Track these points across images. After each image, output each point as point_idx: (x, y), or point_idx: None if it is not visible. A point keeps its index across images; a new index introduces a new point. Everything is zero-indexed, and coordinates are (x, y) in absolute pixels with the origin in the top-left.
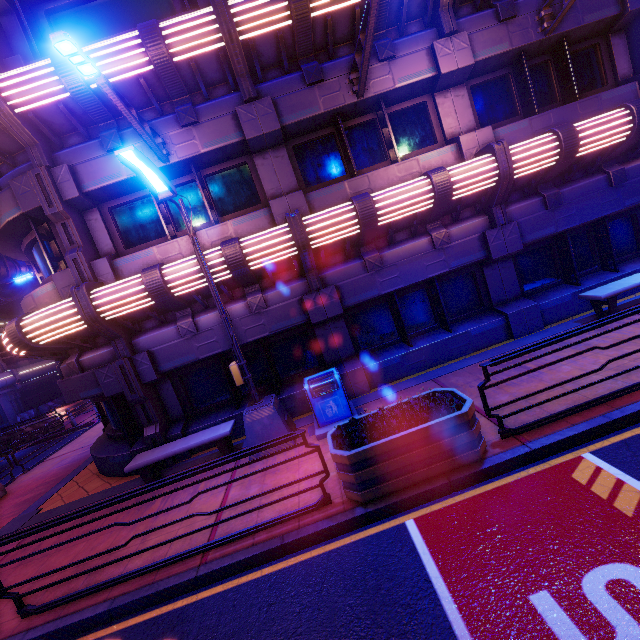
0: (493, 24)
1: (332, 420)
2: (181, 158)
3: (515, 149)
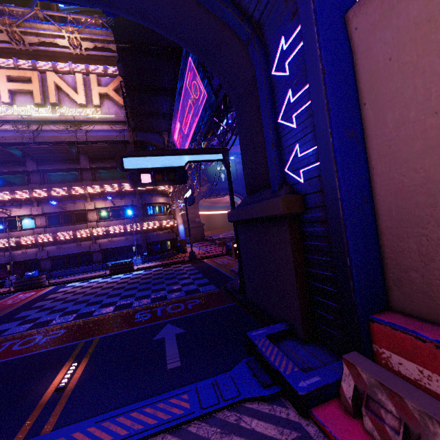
0: (102, 201)
1: None
2: (14, 215)
3: (94, 229)
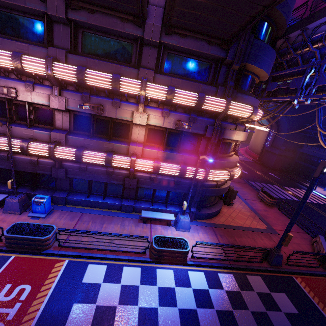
0: (160, 115)
1: (37, 212)
2: (22, 100)
3: (138, 162)
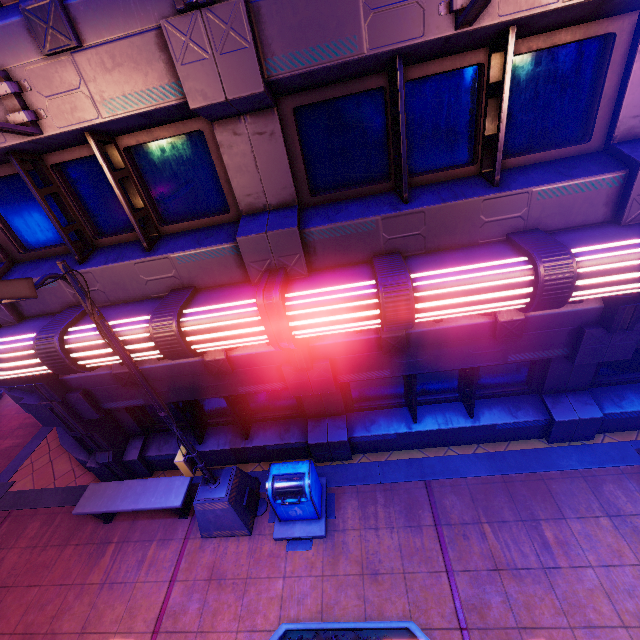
0: None
1: (295, 518)
2: (63, 128)
3: None
